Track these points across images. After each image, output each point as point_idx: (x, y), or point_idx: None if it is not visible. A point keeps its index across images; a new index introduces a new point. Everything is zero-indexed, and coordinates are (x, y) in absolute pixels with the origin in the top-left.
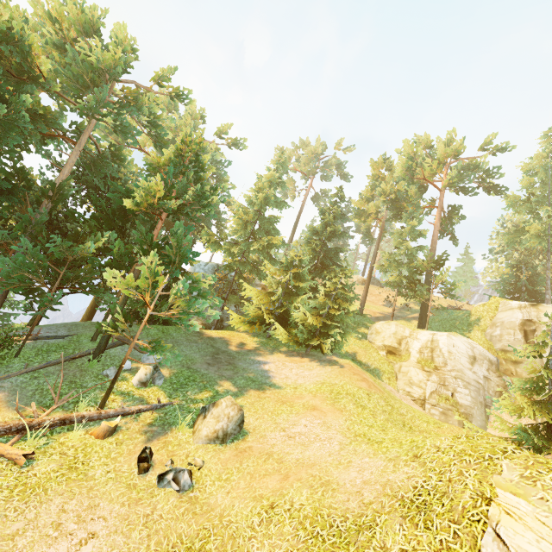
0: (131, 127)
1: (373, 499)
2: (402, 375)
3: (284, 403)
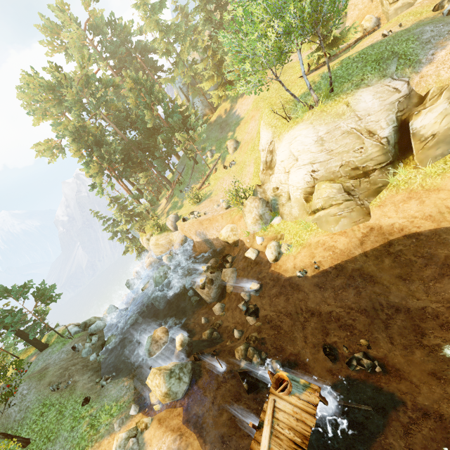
0: (78, 77)
1: (255, 137)
2: None
3: (246, 123)
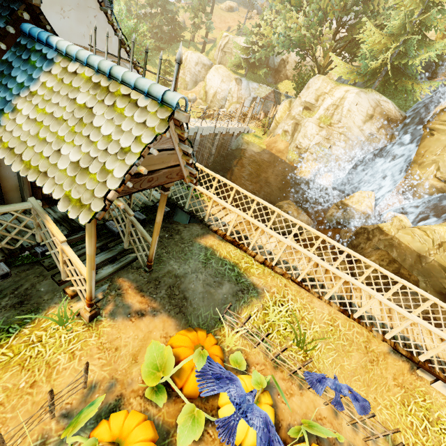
0: None
1: None
2: None
3: None
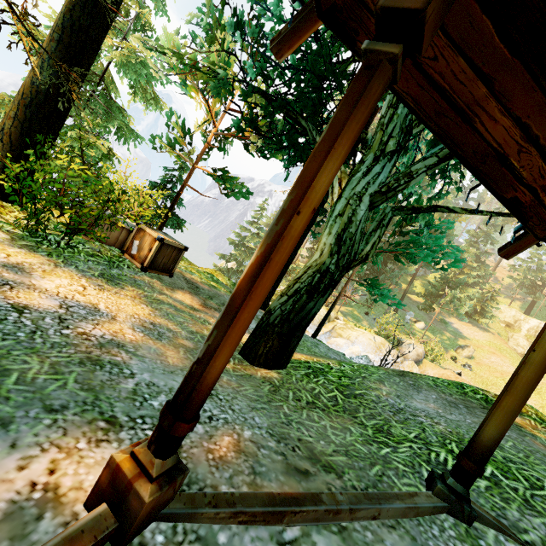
0: None
1: (539, 385)
2: (513, 340)
3: (478, 347)
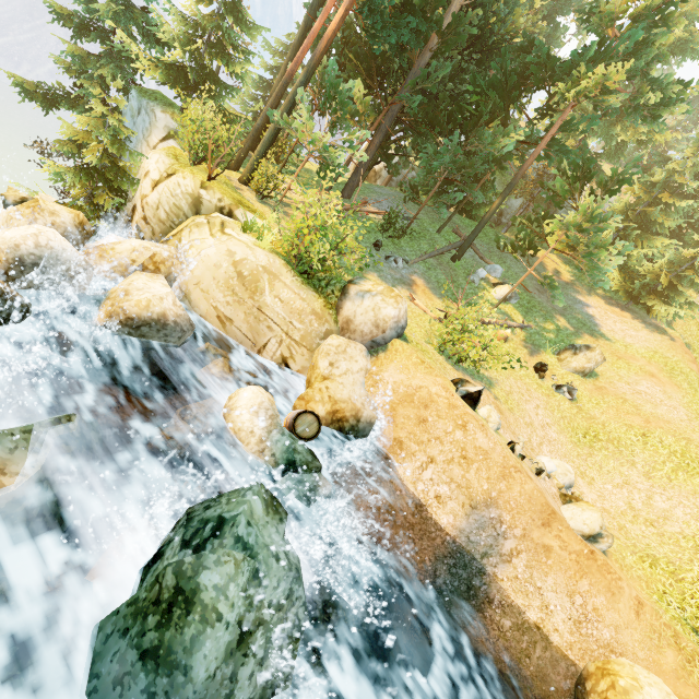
0: None
1: None
2: None
3: (619, 358)
